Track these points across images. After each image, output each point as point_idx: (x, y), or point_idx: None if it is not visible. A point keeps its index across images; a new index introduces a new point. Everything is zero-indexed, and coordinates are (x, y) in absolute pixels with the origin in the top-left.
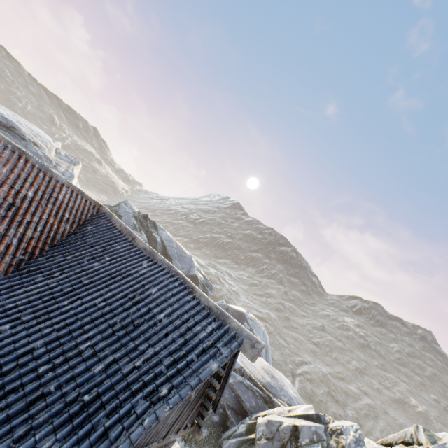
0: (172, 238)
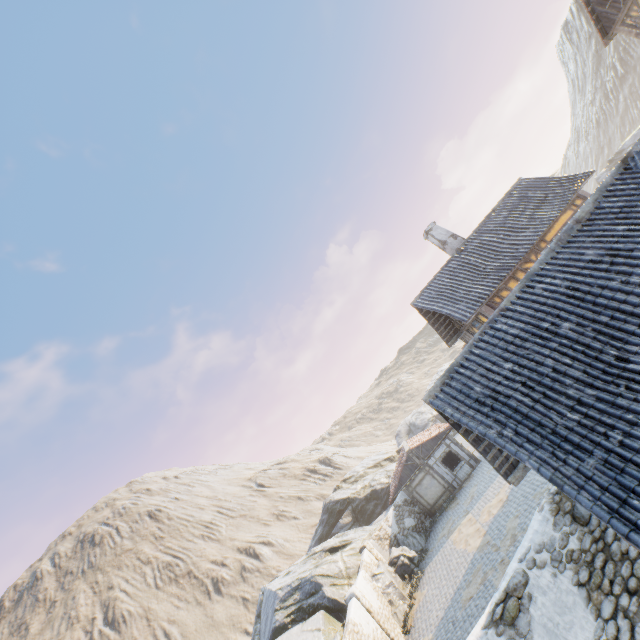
0: (632, 135)
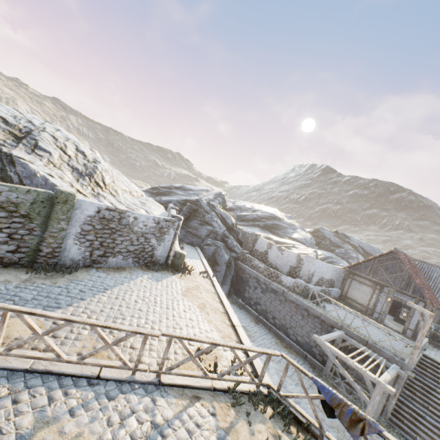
0: (359, 240)
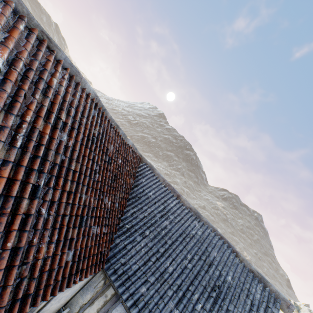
0: None
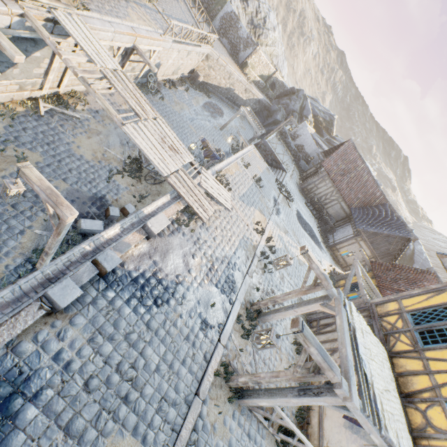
0: (424, 252)
